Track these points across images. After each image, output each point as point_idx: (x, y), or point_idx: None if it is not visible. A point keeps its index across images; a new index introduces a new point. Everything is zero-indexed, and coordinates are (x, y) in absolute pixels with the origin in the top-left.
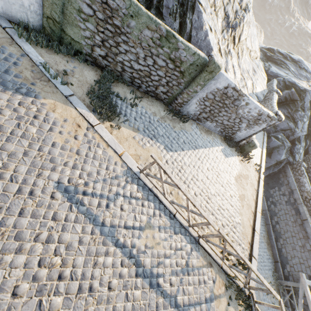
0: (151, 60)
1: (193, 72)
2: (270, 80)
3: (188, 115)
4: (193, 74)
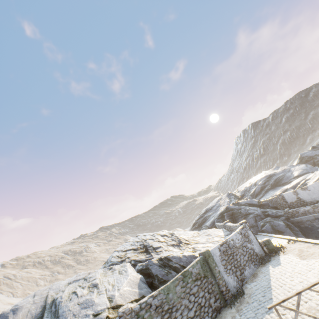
0: (192, 296)
1: (206, 268)
2: (215, 226)
3: (237, 288)
4: (207, 268)
